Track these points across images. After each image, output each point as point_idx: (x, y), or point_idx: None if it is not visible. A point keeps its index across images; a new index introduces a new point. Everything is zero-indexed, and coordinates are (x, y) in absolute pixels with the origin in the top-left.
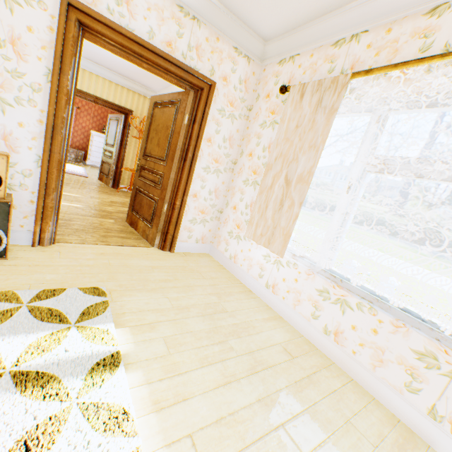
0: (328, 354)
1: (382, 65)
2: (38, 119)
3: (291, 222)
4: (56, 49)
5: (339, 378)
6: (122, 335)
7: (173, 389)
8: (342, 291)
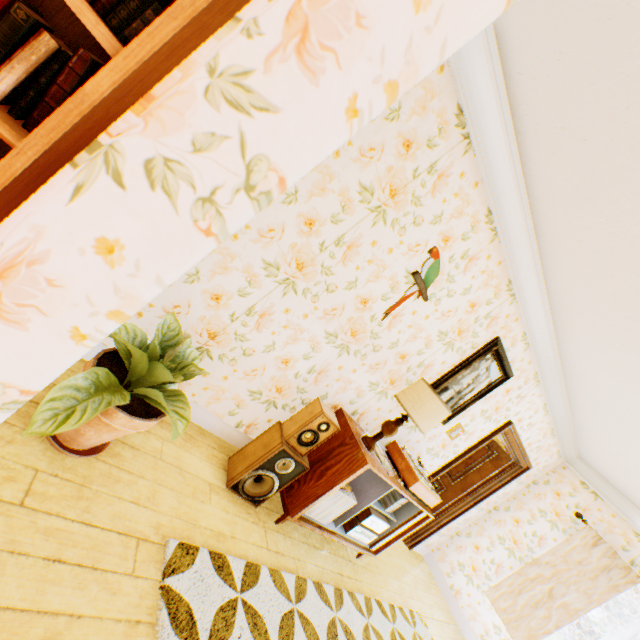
0: None
1: None
2: (439, 464)
3: (541, 630)
4: (483, 442)
5: None
6: None
7: None
8: None
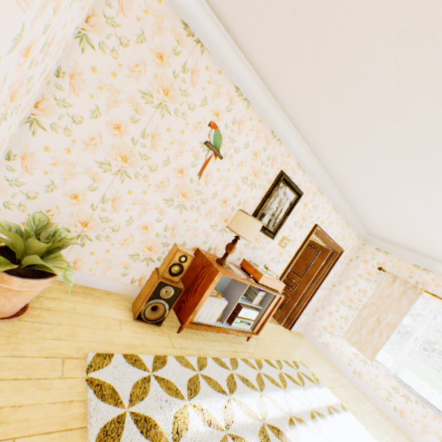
0: (395, 421)
1: (438, 293)
2: (283, 267)
3: (379, 344)
4: (305, 243)
5: (405, 435)
6: (330, 393)
7: (364, 424)
8: (406, 391)
